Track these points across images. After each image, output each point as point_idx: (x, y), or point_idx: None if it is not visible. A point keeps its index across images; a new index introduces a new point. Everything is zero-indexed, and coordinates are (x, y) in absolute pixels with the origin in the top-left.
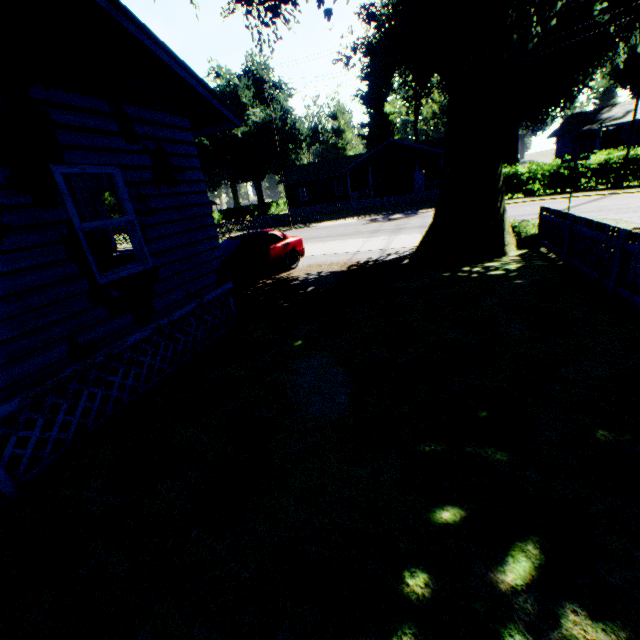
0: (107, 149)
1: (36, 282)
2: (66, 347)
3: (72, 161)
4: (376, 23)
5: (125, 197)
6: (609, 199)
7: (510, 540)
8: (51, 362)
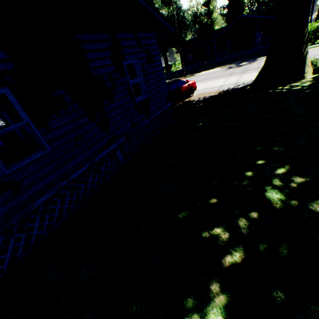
0: (134, 53)
1: (123, 102)
2: (131, 124)
3: (127, 59)
4: None
5: (140, 70)
6: None
7: (279, 165)
8: (128, 128)
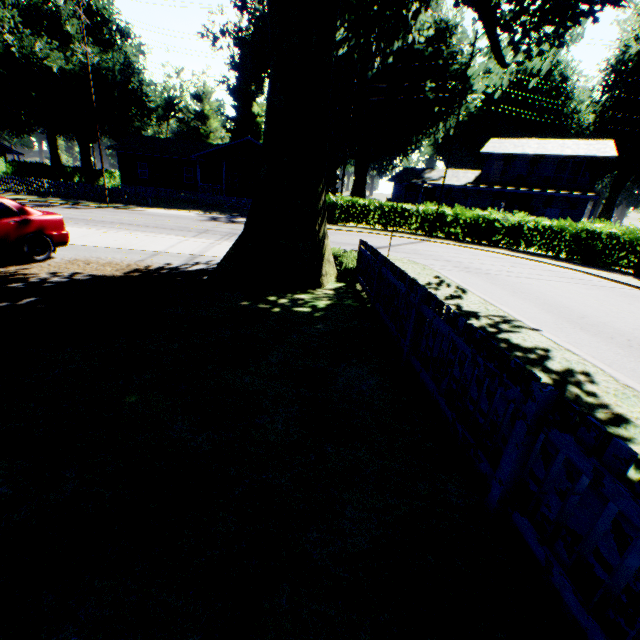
0: None
1: None
2: None
3: None
4: (250, 15)
5: None
6: (423, 244)
7: None
8: None
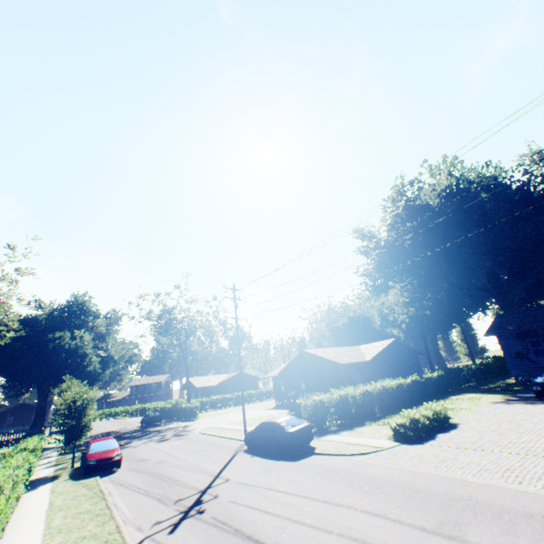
0: None
1: None
2: None
3: None
4: None
5: None
6: None
7: None
8: None
